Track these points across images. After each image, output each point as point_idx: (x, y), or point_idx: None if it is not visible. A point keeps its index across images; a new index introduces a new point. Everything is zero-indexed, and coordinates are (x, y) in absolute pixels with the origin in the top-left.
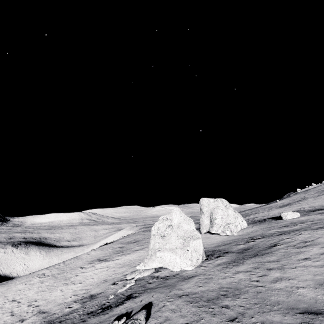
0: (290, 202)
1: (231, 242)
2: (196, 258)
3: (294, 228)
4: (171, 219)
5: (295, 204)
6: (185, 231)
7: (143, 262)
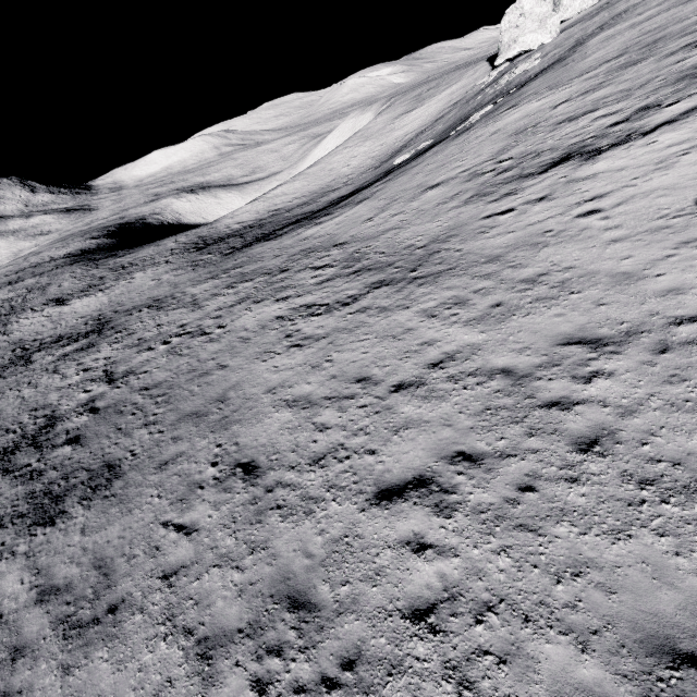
0: None
1: (582, 18)
2: (555, 32)
3: None
4: (521, 8)
5: None
6: (537, 16)
7: (500, 58)
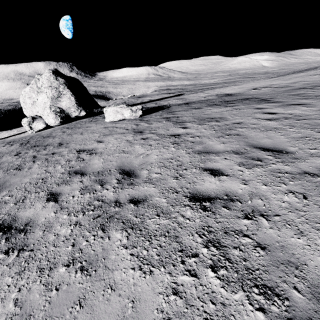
0: None
1: None
2: None
3: None
4: None
5: (312, 71)
6: None
7: None
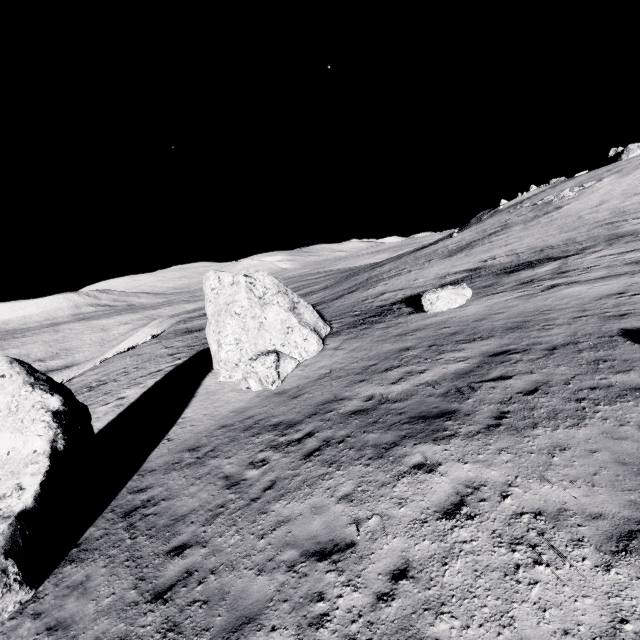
0: (475, 238)
1: (217, 450)
2: None
3: (423, 379)
4: None
5: (482, 246)
6: None
7: None
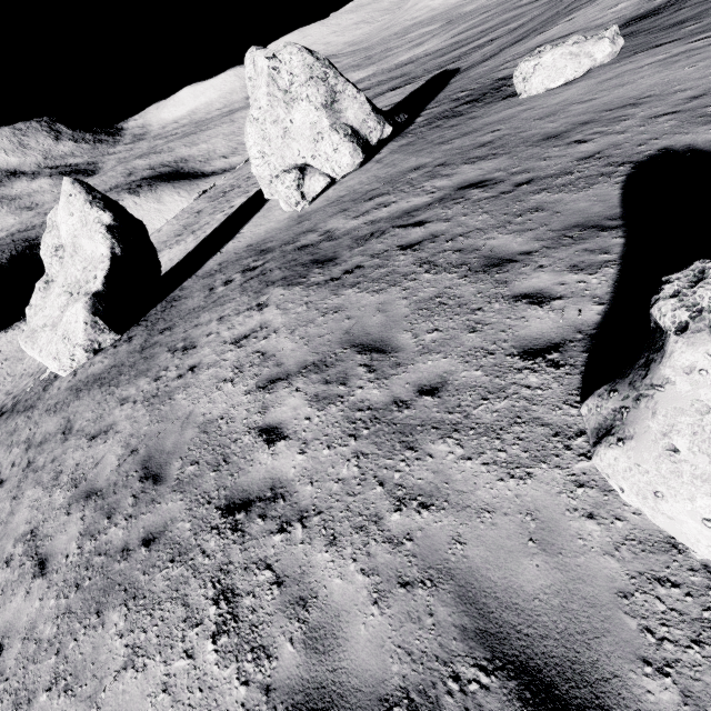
0: None
1: (226, 267)
2: (68, 354)
3: (377, 215)
4: (58, 228)
5: None
6: (88, 261)
7: None
